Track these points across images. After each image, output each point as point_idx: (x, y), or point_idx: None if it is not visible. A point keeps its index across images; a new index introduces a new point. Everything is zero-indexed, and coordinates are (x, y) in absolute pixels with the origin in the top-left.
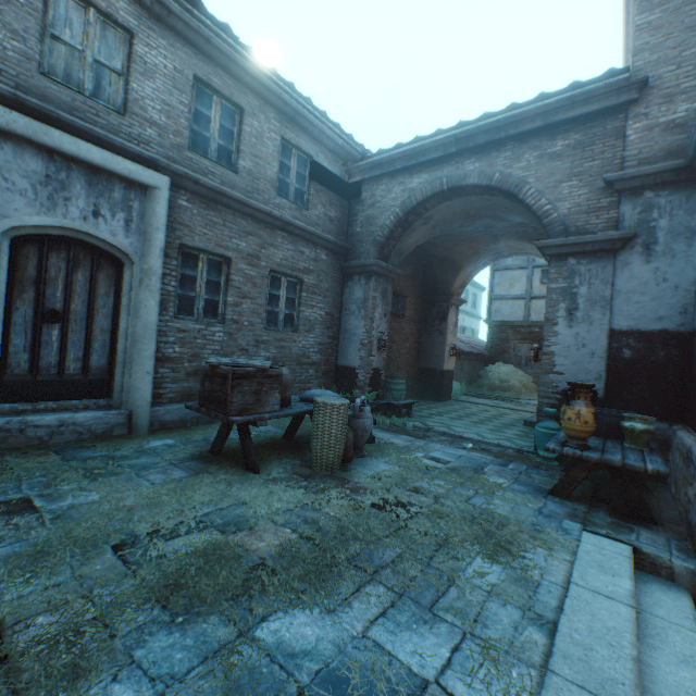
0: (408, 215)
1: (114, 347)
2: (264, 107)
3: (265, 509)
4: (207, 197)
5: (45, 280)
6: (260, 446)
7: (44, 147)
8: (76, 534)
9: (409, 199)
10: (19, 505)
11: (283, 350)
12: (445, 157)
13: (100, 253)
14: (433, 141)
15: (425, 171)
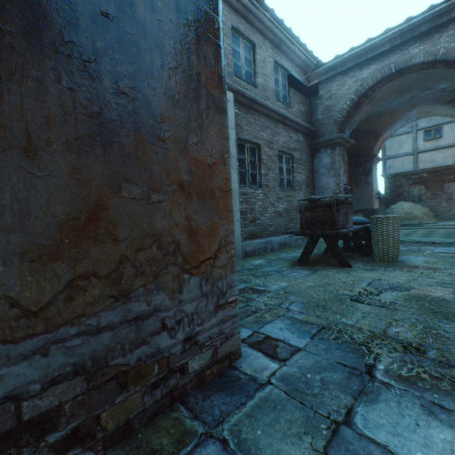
0: (360, 98)
1: None
2: (264, 40)
3: (399, 280)
4: (246, 105)
5: None
6: (319, 257)
7: None
8: (317, 297)
9: (361, 86)
10: (251, 290)
11: (289, 203)
12: (390, 49)
13: None
14: (381, 39)
15: (373, 63)
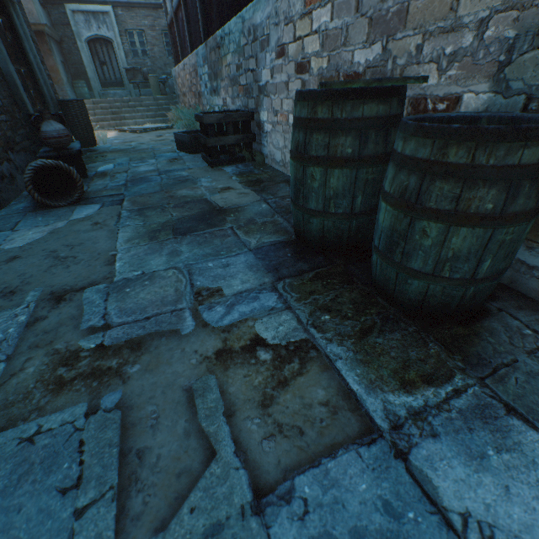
0: None
1: (120, 71)
2: None
3: None
4: (127, 7)
5: (98, 53)
6: None
7: (82, 12)
8: None
9: None
10: None
11: None
12: None
13: (106, 41)
14: None
15: None
